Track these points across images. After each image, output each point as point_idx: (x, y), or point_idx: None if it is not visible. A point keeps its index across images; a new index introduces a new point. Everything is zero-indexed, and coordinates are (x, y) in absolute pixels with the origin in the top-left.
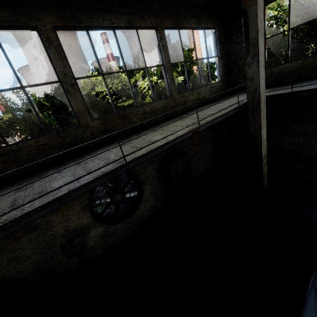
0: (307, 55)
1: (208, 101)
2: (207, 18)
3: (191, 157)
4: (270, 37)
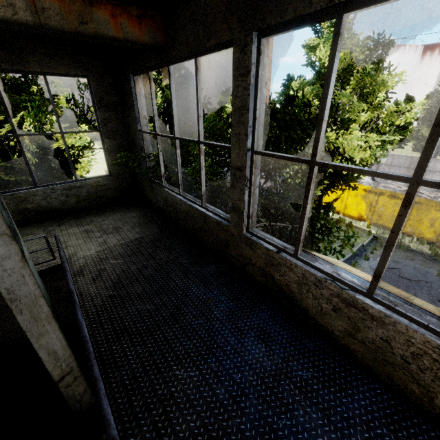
0: (270, 169)
1: (62, 212)
2: (50, 53)
3: (1, 310)
4: (161, 135)
